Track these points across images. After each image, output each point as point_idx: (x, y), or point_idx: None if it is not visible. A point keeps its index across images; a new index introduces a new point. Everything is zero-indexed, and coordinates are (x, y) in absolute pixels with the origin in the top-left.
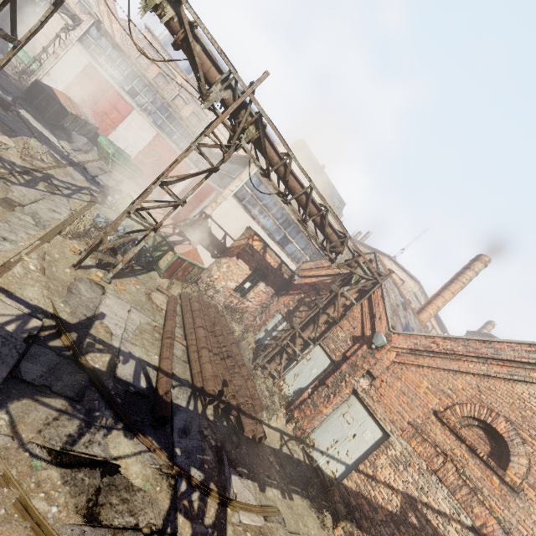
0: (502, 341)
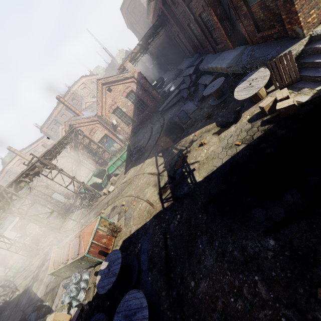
0: None
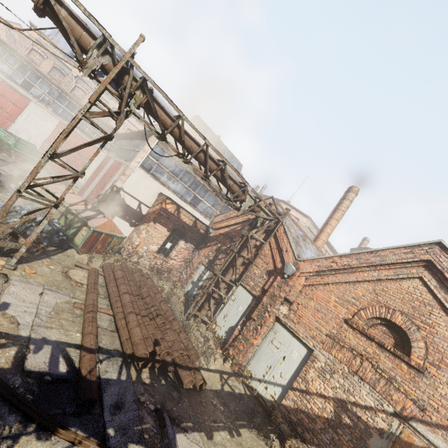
0: (385, 249)
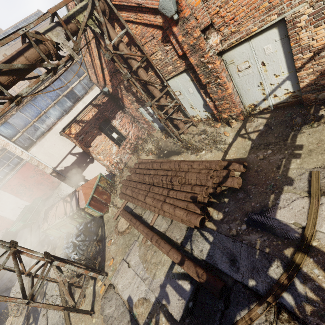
0: None
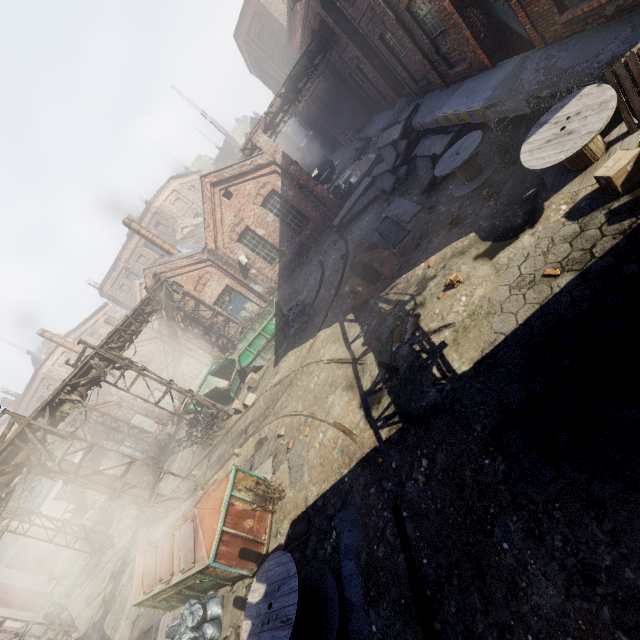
0: None
